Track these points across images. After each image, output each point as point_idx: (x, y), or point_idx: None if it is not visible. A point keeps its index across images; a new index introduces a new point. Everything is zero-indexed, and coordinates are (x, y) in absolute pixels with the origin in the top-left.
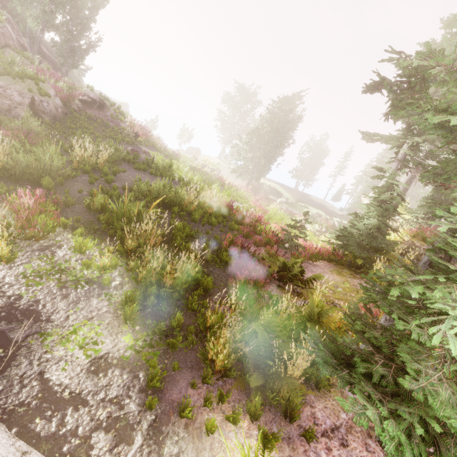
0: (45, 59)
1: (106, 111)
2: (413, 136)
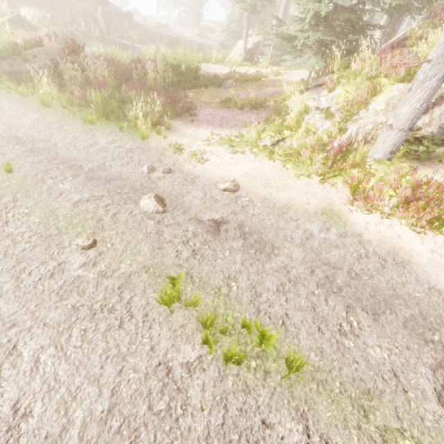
0: None
1: (110, 5)
2: None
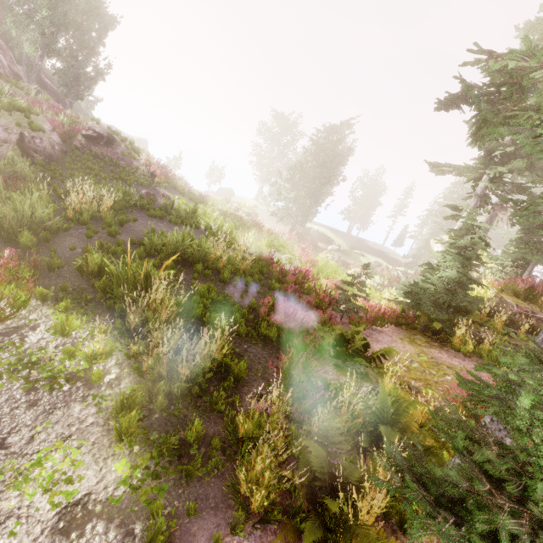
0: (46, 90)
1: (116, 148)
2: (495, 166)
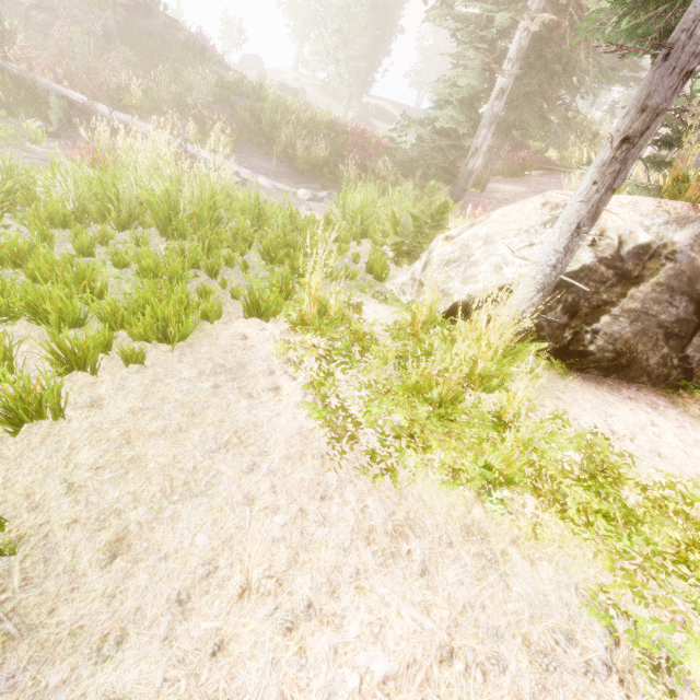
0: None
1: (156, 18)
2: None
